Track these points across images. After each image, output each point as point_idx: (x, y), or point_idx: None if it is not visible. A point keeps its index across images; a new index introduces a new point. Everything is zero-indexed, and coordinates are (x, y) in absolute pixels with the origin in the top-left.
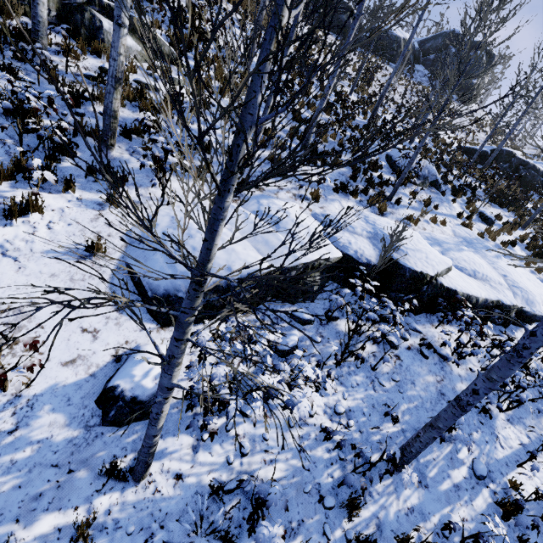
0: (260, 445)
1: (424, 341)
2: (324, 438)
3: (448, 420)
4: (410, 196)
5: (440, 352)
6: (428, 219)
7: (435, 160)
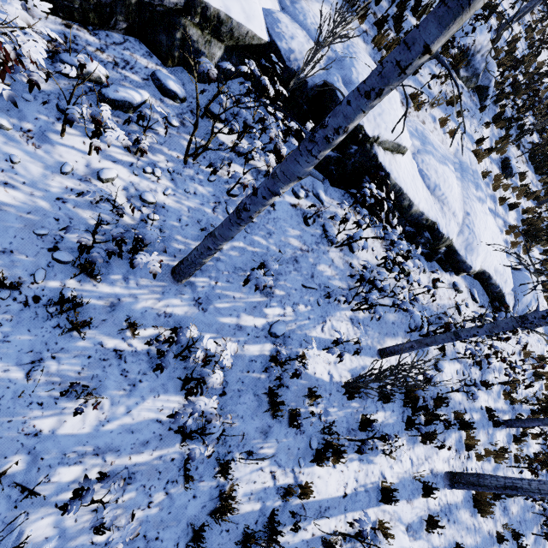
0: (1, 162)
1: (319, 211)
2: (96, 201)
3: (224, 227)
4: (438, 80)
5: (328, 229)
6: (439, 118)
7: (506, 64)
